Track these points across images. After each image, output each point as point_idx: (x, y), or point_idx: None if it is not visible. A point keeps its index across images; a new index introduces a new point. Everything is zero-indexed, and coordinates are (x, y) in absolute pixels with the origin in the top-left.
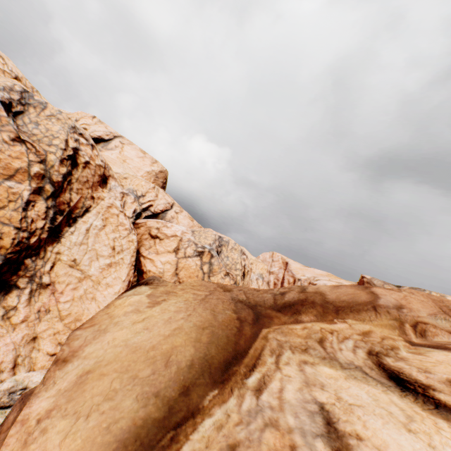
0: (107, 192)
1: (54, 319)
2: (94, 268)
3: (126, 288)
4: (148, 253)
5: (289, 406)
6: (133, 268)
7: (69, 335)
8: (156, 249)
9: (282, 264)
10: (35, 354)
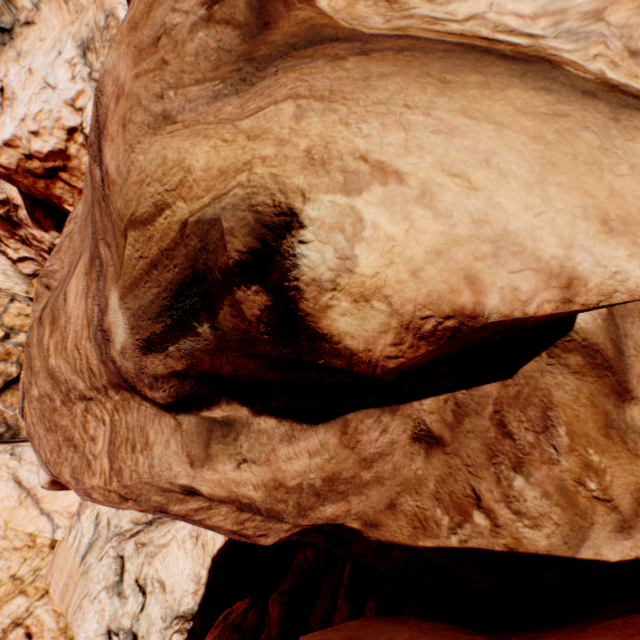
0: None
1: None
2: None
3: None
4: None
5: (554, 4)
6: None
7: (498, 319)
8: None
9: None
10: None
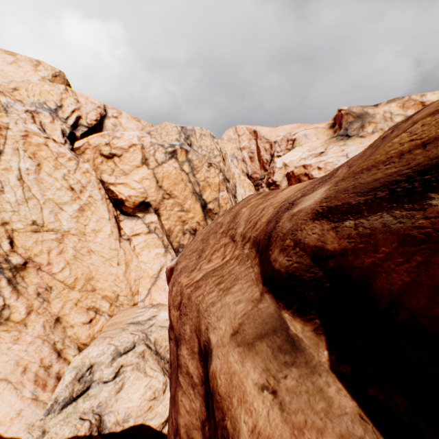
0: (4, 116)
1: (63, 292)
2: (66, 221)
3: (116, 225)
4: (115, 178)
5: None
6: (110, 202)
7: None
8: (121, 169)
9: (250, 135)
10: (71, 332)
